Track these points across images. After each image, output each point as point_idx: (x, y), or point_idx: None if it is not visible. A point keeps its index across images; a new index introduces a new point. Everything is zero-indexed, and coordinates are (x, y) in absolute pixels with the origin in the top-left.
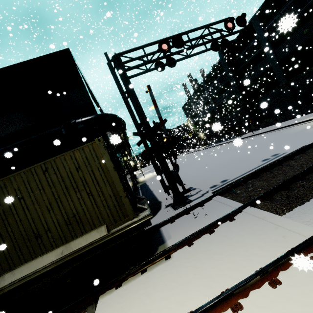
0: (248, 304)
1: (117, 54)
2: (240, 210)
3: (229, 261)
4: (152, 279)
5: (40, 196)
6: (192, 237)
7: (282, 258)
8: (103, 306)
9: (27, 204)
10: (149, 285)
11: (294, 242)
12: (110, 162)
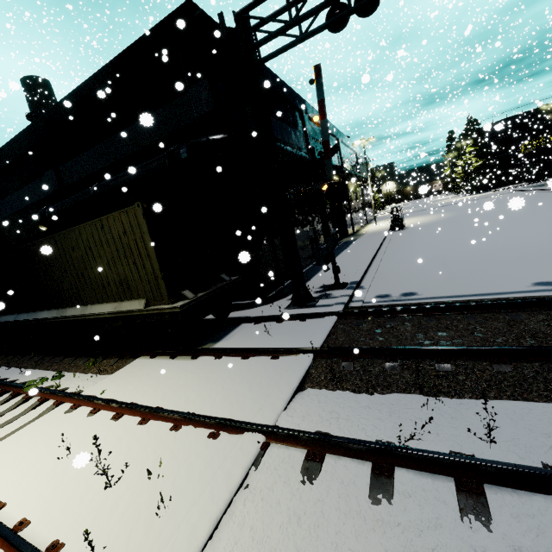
0: (150, 425)
1: (236, 13)
2: (298, 352)
3: (198, 392)
4: (165, 366)
5: (102, 251)
6: (226, 351)
7: (197, 417)
8: (133, 364)
9: (94, 255)
10: (158, 370)
11: (241, 416)
12: (148, 235)
